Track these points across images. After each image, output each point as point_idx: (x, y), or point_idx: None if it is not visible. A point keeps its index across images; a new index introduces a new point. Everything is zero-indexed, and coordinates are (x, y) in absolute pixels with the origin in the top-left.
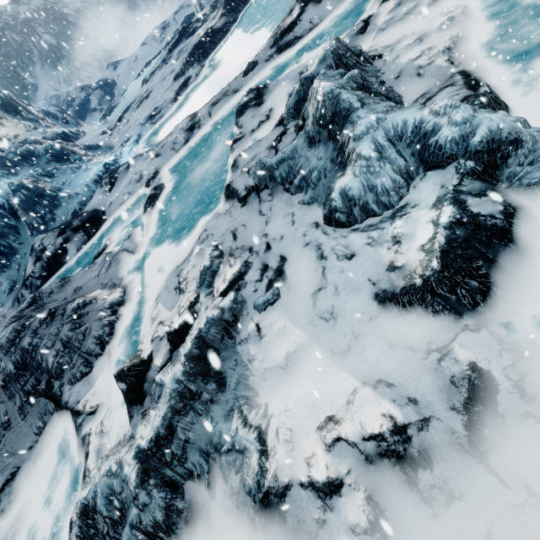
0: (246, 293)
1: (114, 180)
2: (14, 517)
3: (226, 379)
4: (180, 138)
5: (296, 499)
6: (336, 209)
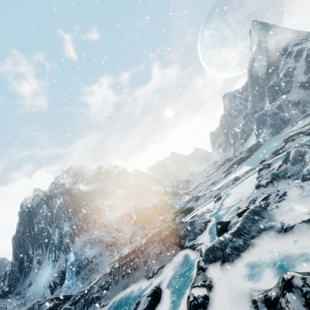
0: (270, 200)
1: (198, 198)
2: (164, 276)
3: (264, 217)
4: (230, 183)
5: (297, 227)
6: (305, 174)
